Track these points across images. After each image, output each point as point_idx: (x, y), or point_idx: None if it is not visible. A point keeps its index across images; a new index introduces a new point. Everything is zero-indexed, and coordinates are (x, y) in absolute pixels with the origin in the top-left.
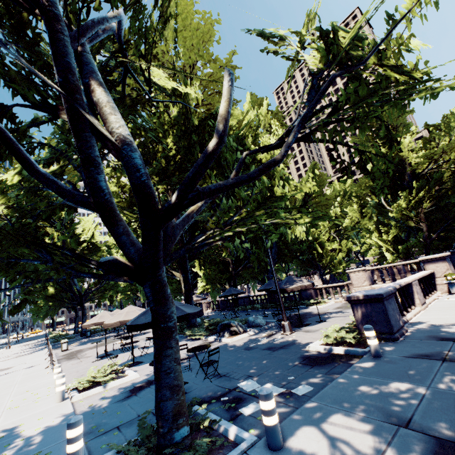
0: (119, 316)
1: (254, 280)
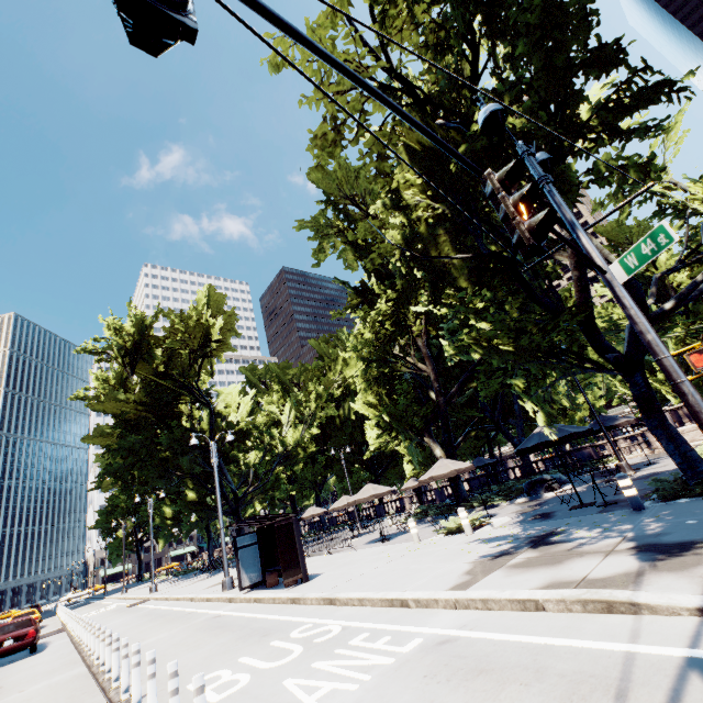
0: (444, 468)
1: (472, 458)
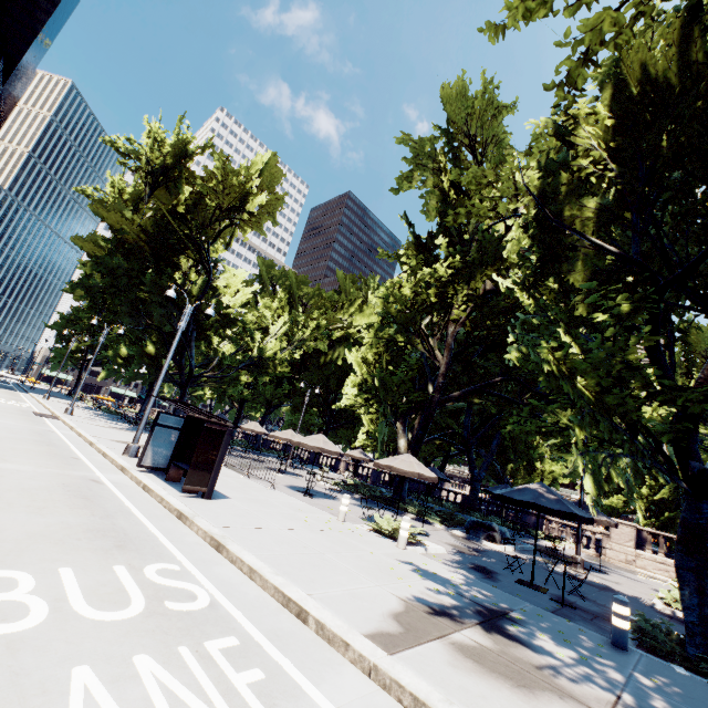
0: (407, 464)
1: (423, 462)
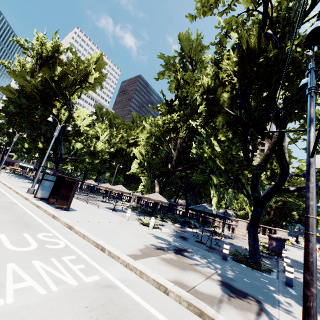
0: (156, 197)
1: (167, 198)
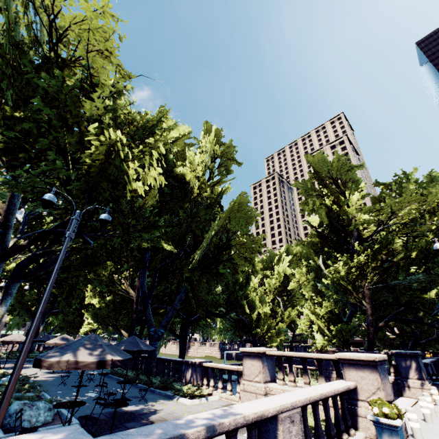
0: None
1: (168, 333)
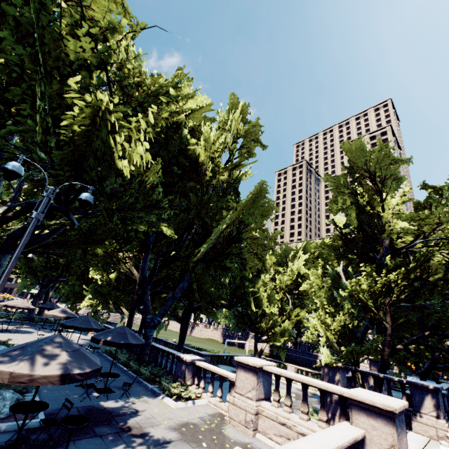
0: None
1: (169, 316)
